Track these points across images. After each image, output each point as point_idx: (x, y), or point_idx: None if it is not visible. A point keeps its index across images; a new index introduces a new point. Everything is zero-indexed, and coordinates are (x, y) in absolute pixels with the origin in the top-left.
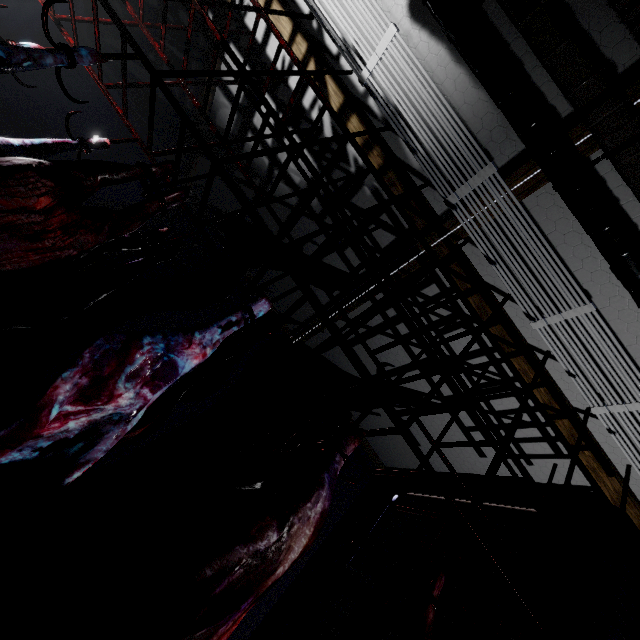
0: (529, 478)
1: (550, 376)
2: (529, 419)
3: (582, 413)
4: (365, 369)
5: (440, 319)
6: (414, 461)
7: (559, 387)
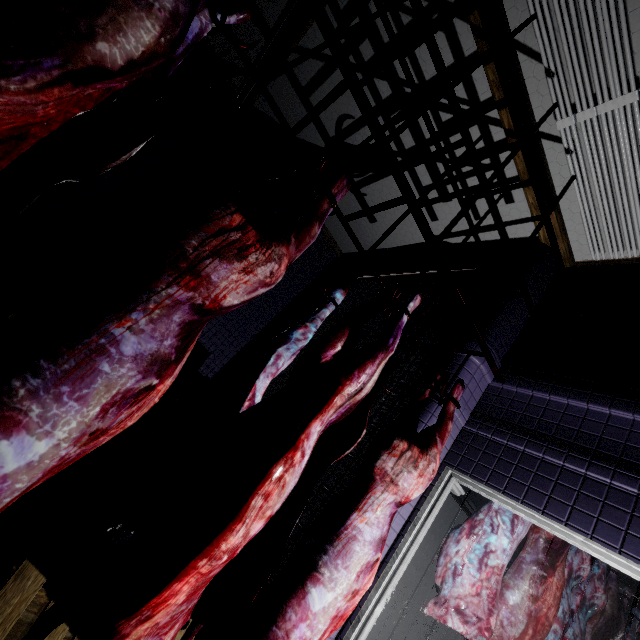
0: (467, 137)
1: (525, 88)
2: (489, 161)
3: (546, 139)
4: (323, 130)
5: (413, 20)
6: (370, 241)
7: (531, 105)
